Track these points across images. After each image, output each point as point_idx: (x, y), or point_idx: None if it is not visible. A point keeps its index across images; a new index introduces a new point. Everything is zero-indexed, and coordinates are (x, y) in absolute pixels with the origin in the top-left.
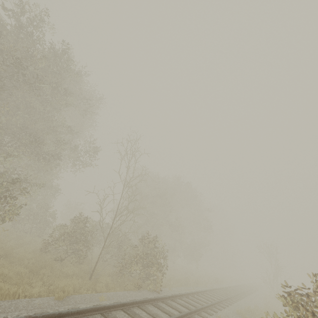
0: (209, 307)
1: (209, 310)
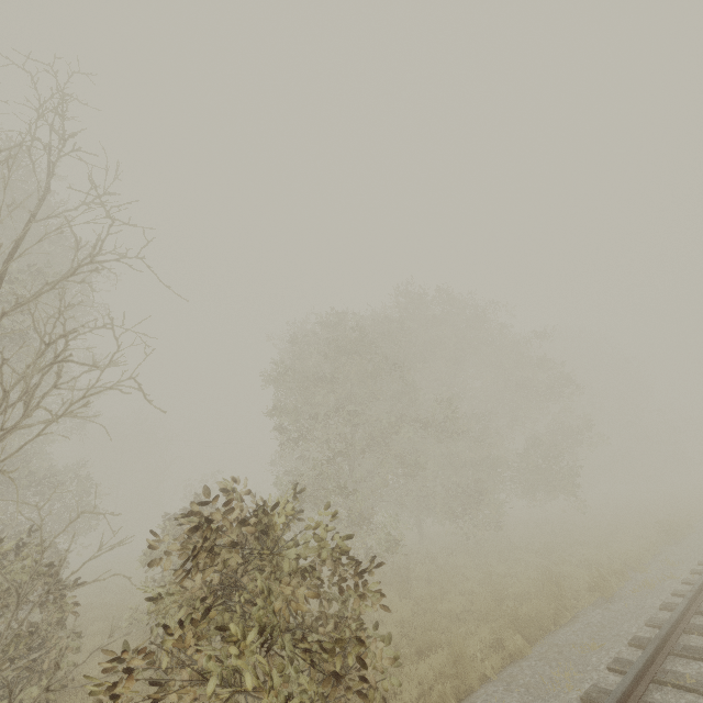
0: None
1: None
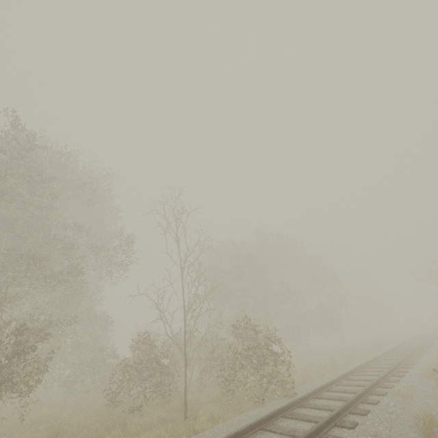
0: (378, 384)
1: (379, 390)
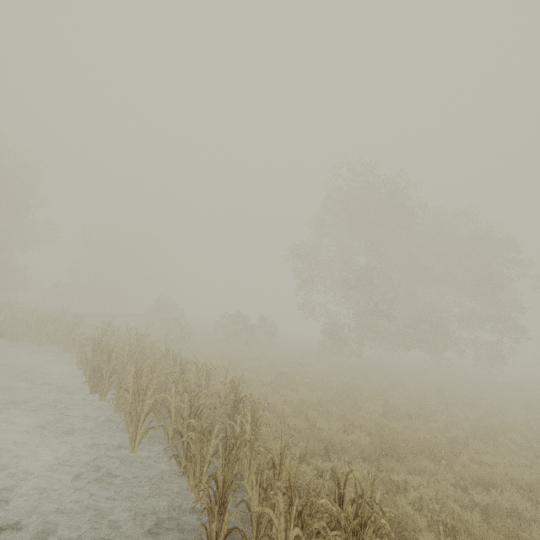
0: None
1: None
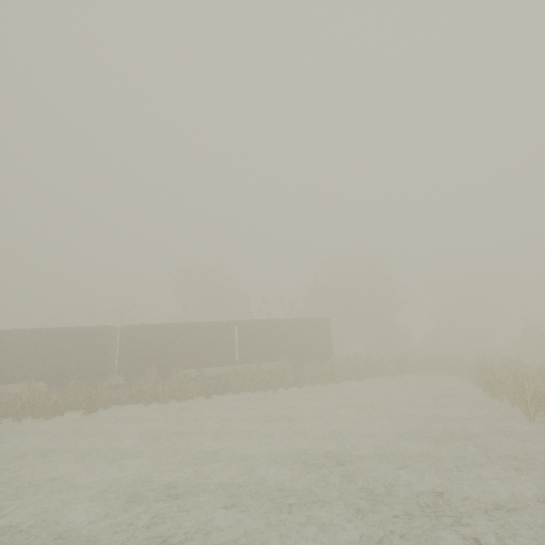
0: None
1: None
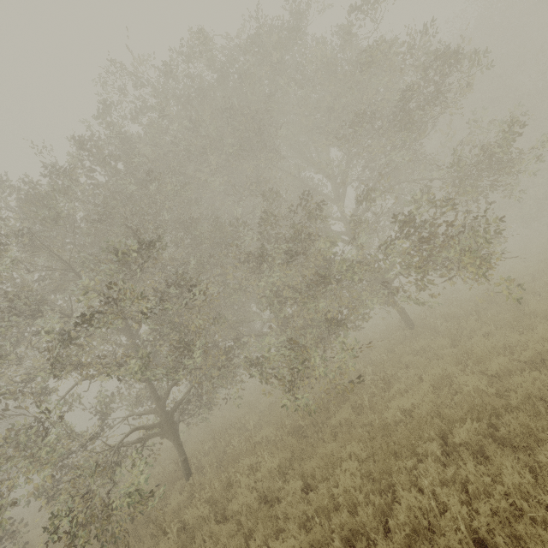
0: None
1: None
